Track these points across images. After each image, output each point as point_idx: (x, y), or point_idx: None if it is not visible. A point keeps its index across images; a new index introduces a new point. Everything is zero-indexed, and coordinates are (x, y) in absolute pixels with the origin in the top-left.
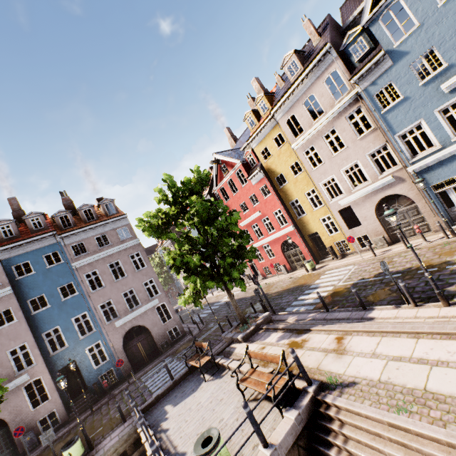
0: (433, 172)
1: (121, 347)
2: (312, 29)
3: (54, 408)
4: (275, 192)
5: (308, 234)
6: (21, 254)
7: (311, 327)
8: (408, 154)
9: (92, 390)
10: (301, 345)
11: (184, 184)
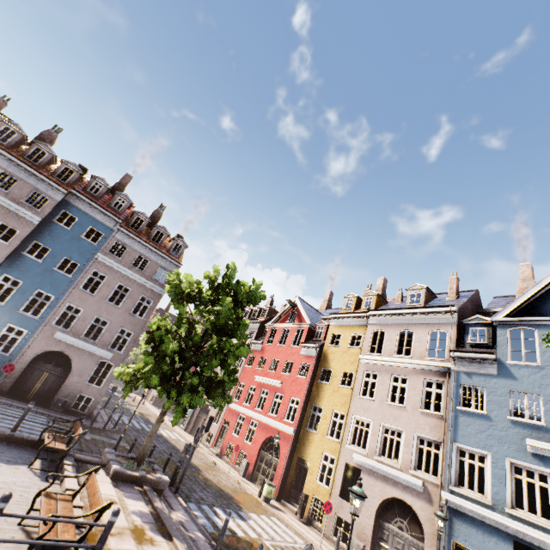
0: (465, 525)
1: (32, 357)
2: (454, 287)
3: None
4: (310, 380)
5: (301, 455)
6: (81, 209)
7: (176, 536)
8: (454, 476)
9: None
10: (143, 541)
11: (238, 285)
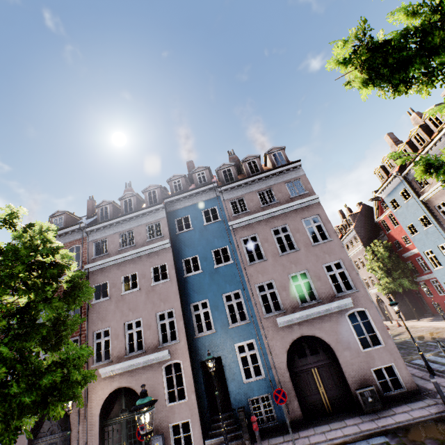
0: None
1: (284, 363)
2: None
3: (189, 417)
4: None
5: None
6: (184, 207)
7: None
8: None
9: (238, 418)
10: None
11: None
